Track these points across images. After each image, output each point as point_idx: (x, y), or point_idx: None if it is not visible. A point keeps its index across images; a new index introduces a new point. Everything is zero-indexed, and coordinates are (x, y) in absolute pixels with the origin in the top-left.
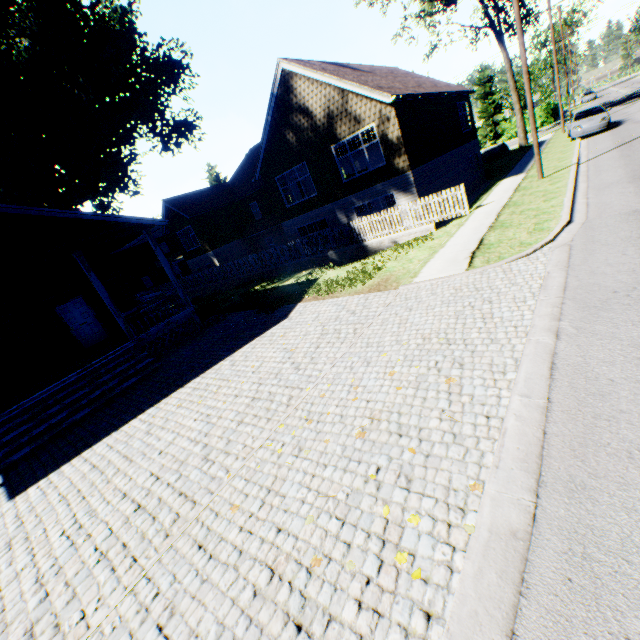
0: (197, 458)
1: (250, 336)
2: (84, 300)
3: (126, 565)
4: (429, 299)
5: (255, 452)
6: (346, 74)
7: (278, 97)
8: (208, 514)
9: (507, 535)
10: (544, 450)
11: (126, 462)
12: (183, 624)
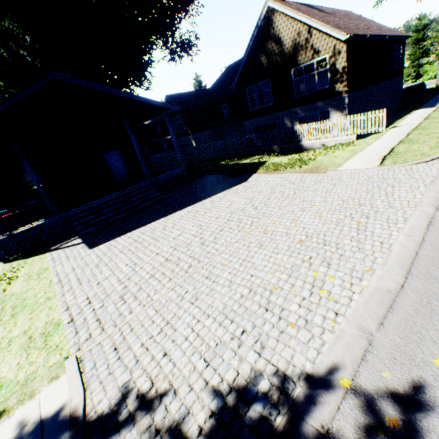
0: (197, 243)
1: (221, 189)
2: (119, 152)
3: (166, 280)
4: (348, 180)
5: (233, 244)
6: (314, 14)
7: (260, 28)
8: (209, 266)
9: (385, 291)
10: (414, 260)
11: (154, 240)
12: (204, 302)
